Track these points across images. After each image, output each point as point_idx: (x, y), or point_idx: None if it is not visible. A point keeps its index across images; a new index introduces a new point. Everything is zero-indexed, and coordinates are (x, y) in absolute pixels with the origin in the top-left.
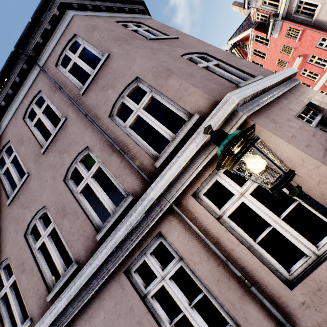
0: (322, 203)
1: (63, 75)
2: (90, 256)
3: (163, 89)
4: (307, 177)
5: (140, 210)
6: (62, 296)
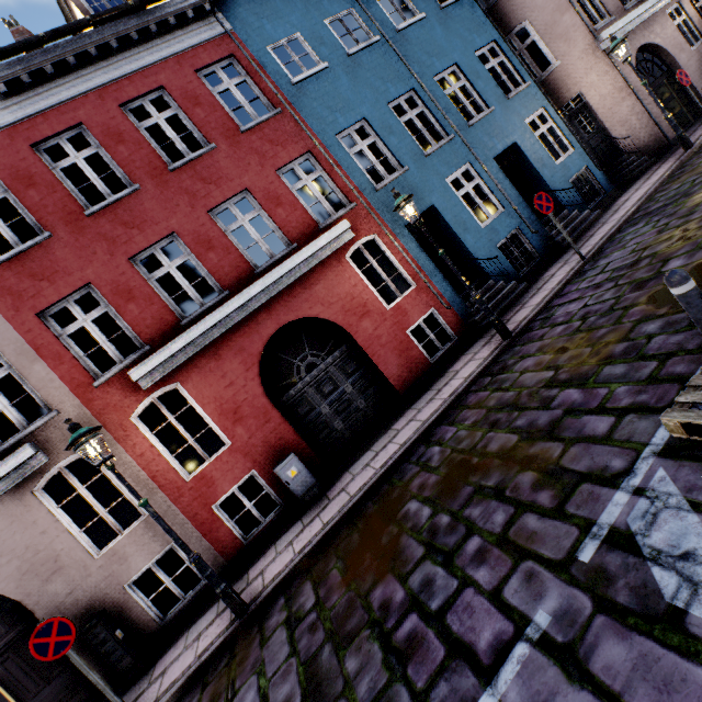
0: None
1: None
2: None
3: None
4: None
5: None
6: (647, 2)
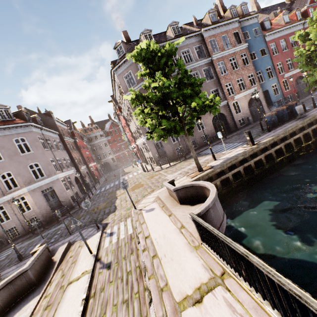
0: (31, 206)
1: None
2: None
3: (16, 178)
4: (31, 202)
5: None
6: None
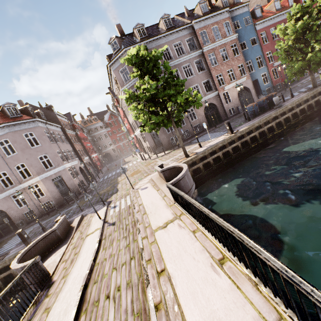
0: (44, 192)
1: (0, 148)
2: (1, 192)
3: (29, 168)
4: (44, 189)
5: (17, 188)
6: None
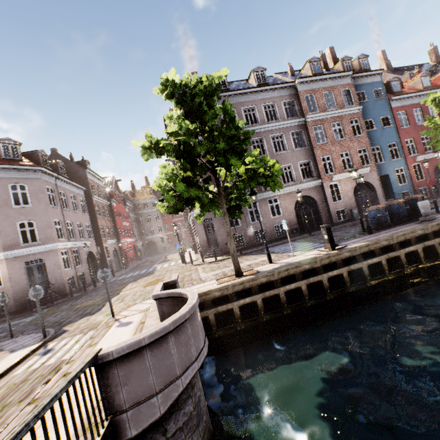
0: (3, 280)
1: None
2: None
3: None
4: (5, 275)
5: None
6: None
